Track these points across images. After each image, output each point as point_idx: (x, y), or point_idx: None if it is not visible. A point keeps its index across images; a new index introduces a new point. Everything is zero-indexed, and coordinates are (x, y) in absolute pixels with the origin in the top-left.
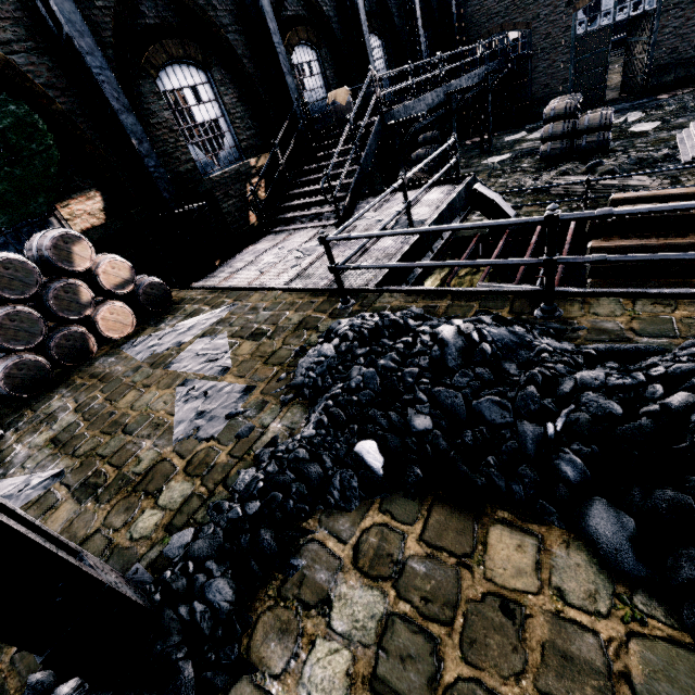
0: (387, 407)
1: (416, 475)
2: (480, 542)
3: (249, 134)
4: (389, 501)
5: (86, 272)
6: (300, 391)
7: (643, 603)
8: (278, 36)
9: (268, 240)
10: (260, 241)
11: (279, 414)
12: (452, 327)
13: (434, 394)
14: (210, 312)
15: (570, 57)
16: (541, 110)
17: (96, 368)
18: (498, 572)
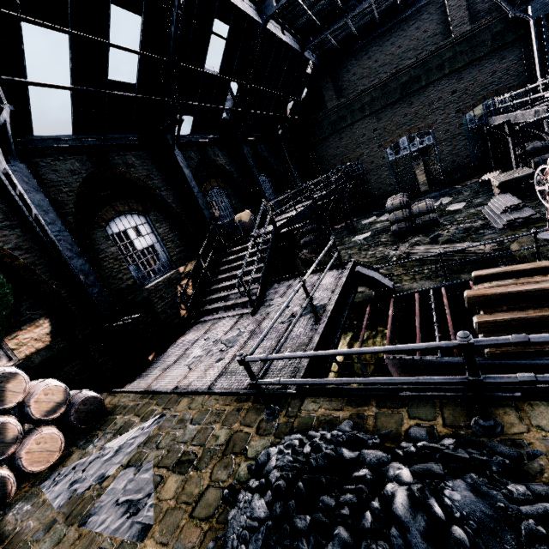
0: None
1: None
2: None
3: (178, 250)
4: None
5: (18, 403)
6: None
7: None
8: (197, 188)
9: (196, 330)
10: (189, 331)
11: None
12: (404, 493)
13: None
14: (138, 426)
15: (390, 171)
16: (381, 202)
17: (6, 524)
18: None
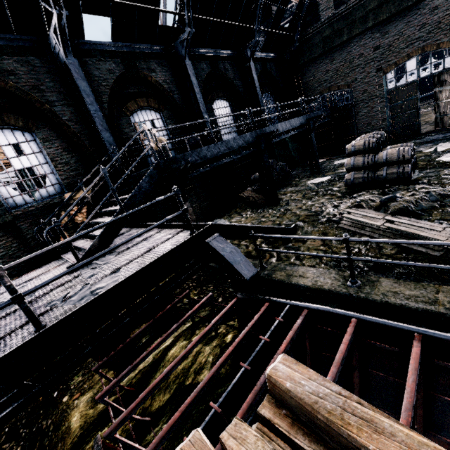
0: None
1: None
2: None
3: (73, 173)
4: None
5: None
6: None
7: None
8: (96, 106)
9: (47, 267)
10: (45, 265)
11: None
12: None
13: None
14: None
15: (385, 104)
16: None
17: None
18: None
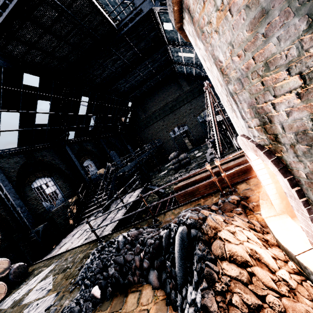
0: (103, 271)
1: (109, 290)
2: (125, 302)
3: (68, 191)
4: (101, 306)
5: None
6: (78, 283)
7: (159, 293)
8: (77, 161)
9: (77, 228)
10: (74, 230)
11: (68, 297)
12: (121, 235)
13: (115, 259)
14: (46, 269)
15: (173, 142)
16: None
17: None
18: (128, 308)
